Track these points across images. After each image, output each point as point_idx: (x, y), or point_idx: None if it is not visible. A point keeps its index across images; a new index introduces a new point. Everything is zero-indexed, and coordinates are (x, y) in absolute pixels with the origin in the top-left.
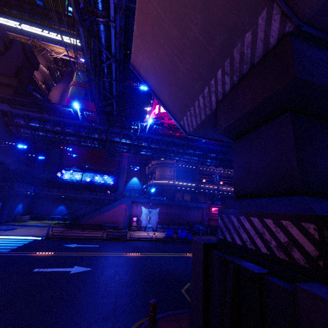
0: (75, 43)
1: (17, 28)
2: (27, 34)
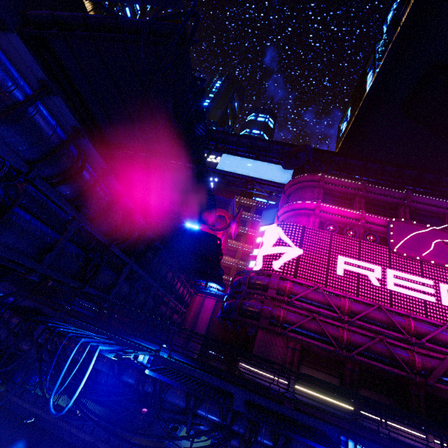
0: None
1: None
2: None
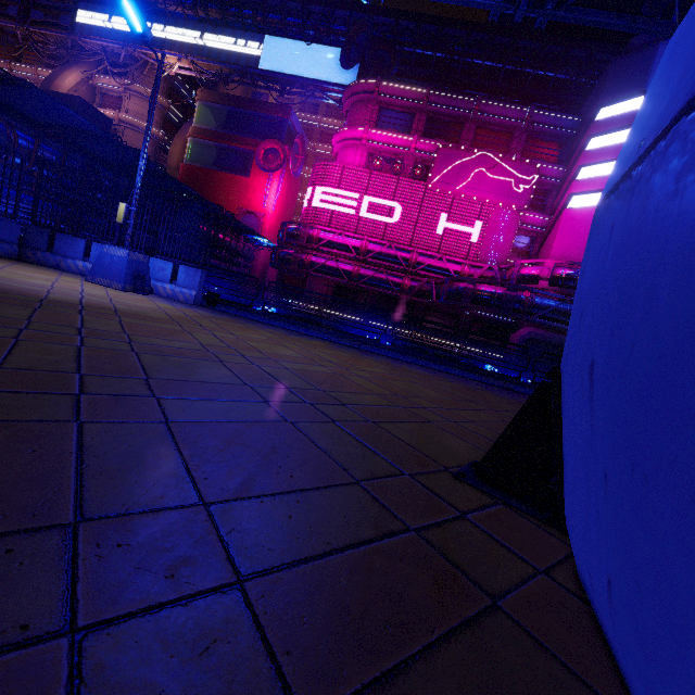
0: (190, 41)
1: (104, 29)
2: (117, 37)
